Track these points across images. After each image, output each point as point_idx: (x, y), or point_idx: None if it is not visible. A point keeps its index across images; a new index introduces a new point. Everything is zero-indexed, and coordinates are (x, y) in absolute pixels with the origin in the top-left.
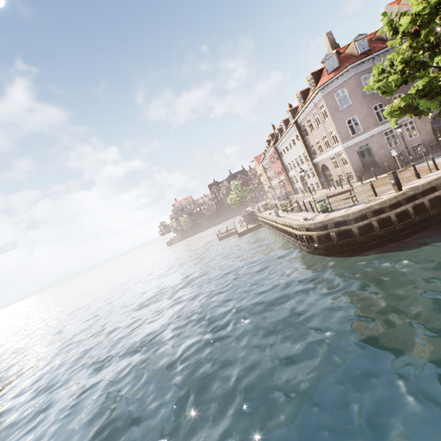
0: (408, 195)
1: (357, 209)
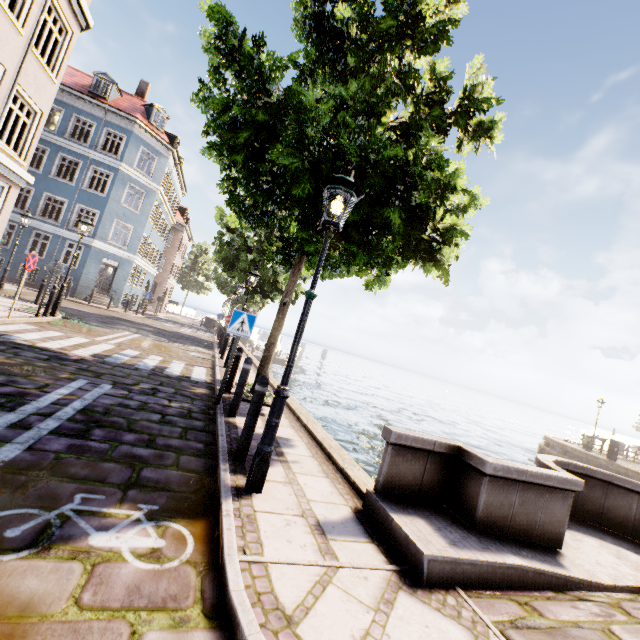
0: (599, 462)
1: (558, 441)
